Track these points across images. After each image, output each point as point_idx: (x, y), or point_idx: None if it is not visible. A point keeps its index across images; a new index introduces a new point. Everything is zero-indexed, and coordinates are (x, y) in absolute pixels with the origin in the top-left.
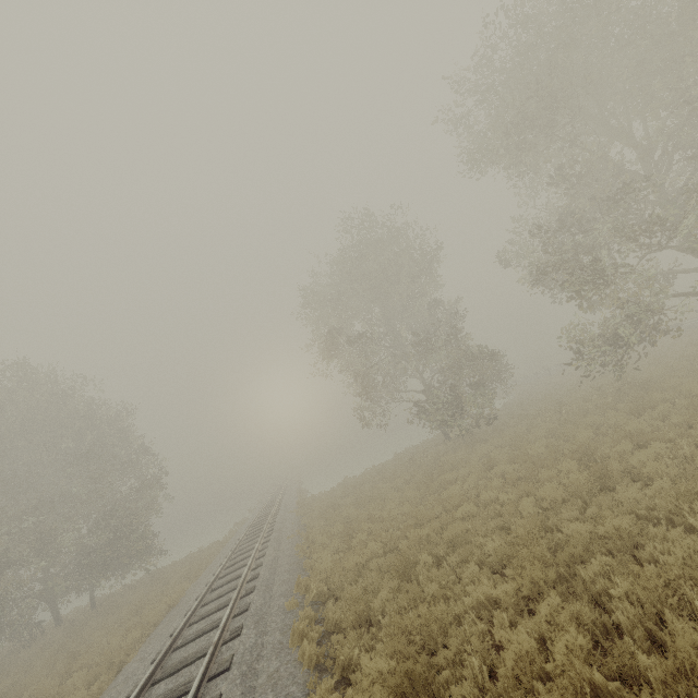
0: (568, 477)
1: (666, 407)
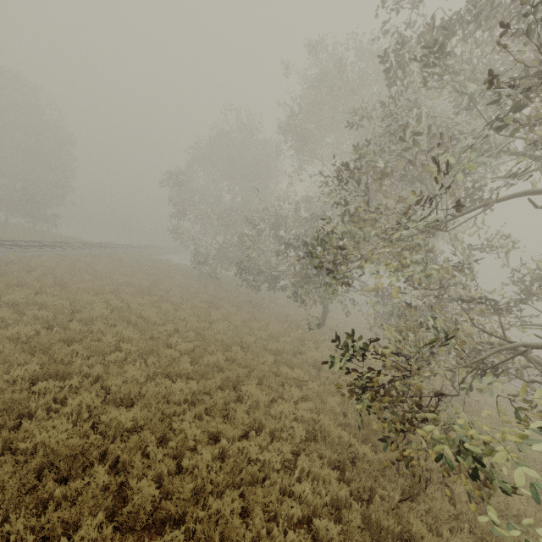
0: (125, 293)
1: (204, 306)
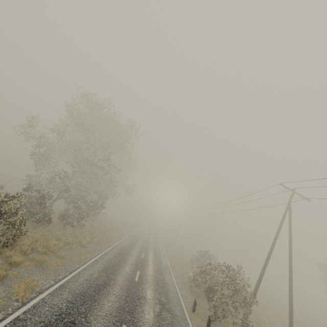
0: None
1: None
